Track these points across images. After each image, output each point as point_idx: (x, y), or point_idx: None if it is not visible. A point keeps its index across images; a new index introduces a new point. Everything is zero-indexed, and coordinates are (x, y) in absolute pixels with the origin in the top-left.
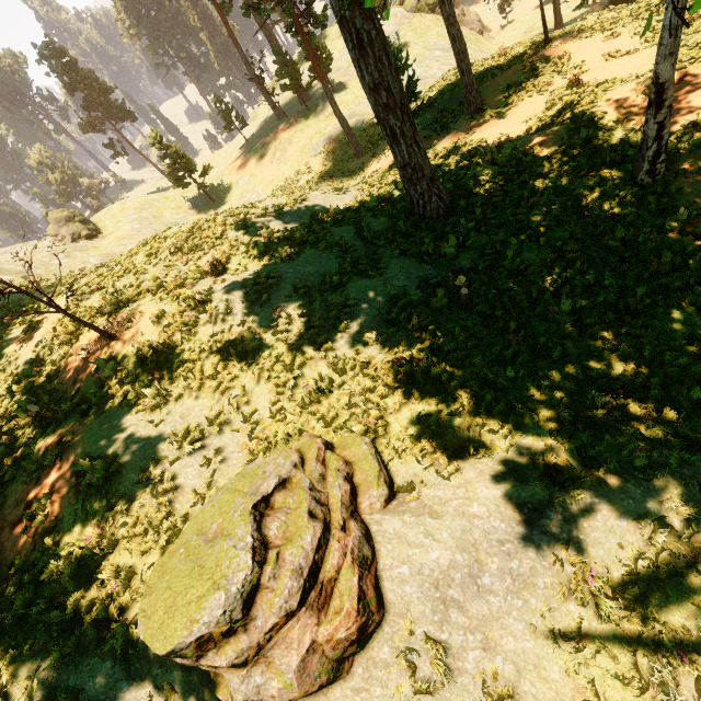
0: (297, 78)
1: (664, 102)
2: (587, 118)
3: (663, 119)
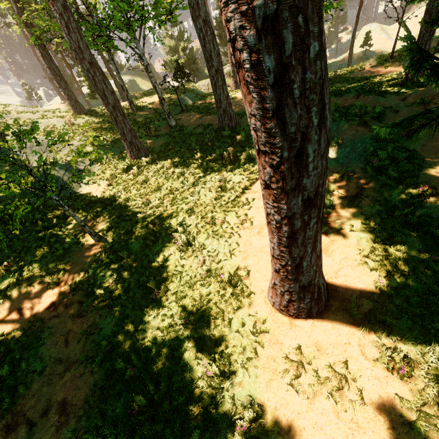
0: (71, 83)
1: (124, 90)
2: (134, 100)
3: (127, 94)
